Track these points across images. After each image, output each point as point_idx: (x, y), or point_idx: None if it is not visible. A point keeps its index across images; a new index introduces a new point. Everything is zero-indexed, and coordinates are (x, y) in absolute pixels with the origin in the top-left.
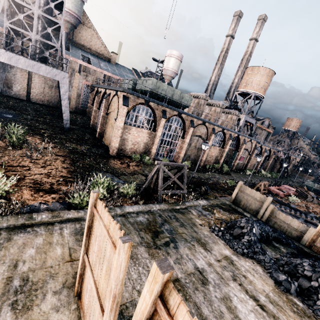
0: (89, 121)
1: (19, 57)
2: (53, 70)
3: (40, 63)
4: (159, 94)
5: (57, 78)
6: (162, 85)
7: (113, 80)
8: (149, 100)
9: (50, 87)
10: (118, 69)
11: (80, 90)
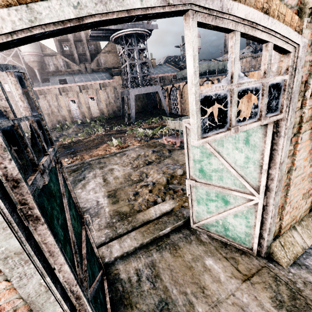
0: (164, 110)
1: (141, 88)
2: (154, 87)
3: (149, 86)
4: (211, 71)
5: (156, 90)
6: (211, 64)
7: (180, 77)
8: (209, 77)
9: (136, 100)
10: (160, 69)
11: (150, 94)
